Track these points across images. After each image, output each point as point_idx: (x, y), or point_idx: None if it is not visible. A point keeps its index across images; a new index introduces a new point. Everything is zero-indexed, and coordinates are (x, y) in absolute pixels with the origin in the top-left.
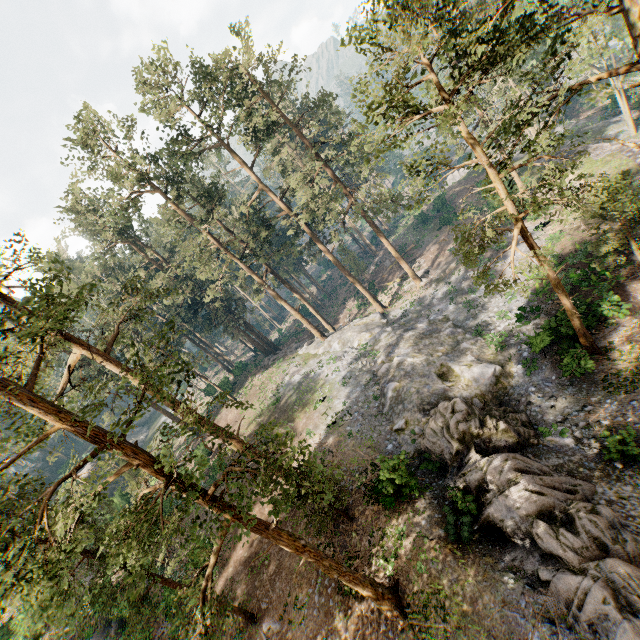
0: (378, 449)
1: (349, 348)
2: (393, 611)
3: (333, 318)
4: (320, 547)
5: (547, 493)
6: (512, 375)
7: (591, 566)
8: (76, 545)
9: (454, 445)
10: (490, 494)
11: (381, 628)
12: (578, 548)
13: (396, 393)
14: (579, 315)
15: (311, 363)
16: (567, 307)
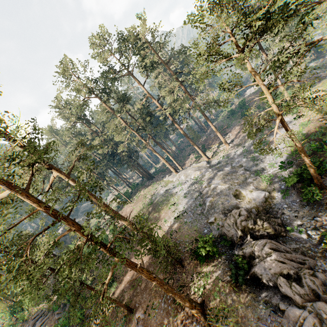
0: (199, 232)
1: (189, 178)
2: (200, 316)
3: (182, 163)
4: (166, 279)
5: (287, 263)
6: (274, 198)
7: (308, 305)
8: (44, 265)
9: (239, 233)
10: (256, 260)
11: (193, 324)
12: (302, 294)
13: (211, 203)
14: (313, 167)
15: (169, 185)
16: (306, 162)
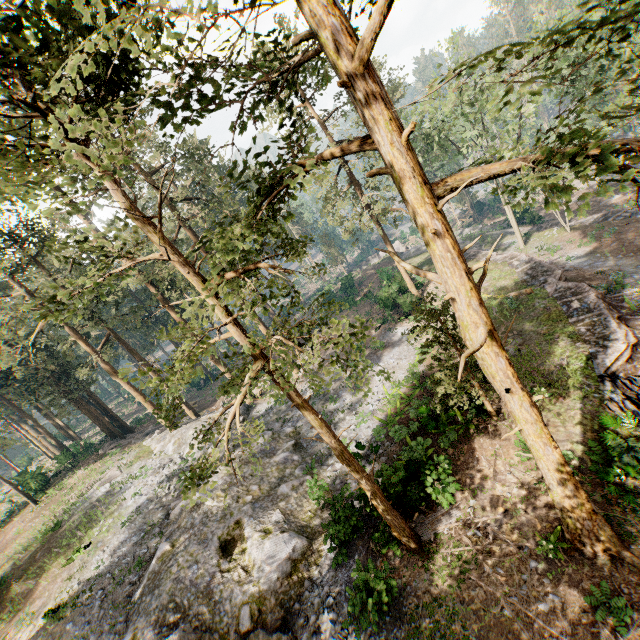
0: None
1: (178, 455)
2: None
3: (214, 396)
4: None
5: None
6: (319, 558)
7: None
8: None
9: None
10: None
11: None
12: None
13: (159, 566)
14: (379, 501)
15: (135, 466)
16: (363, 485)
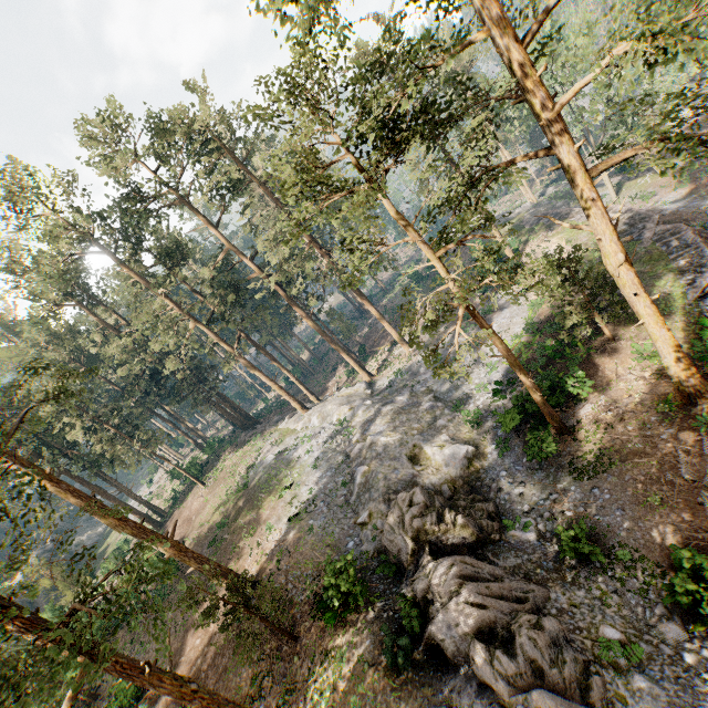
0: (337, 548)
1: (327, 423)
2: None
3: (322, 386)
4: (259, 676)
5: (490, 605)
6: (486, 457)
7: (521, 698)
8: None
9: (410, 544)
10: (435, 607)
11: None
12: (512, 674)
13: (364, 479)
14: (540, 394)
15: (287, 441)
16: (528, 385)
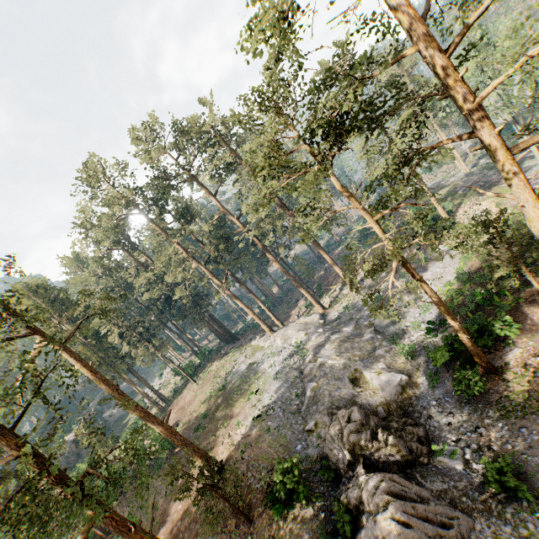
0: (288, 448)
1: (288, 344)
2: None
3: (286, 314)
4: None
5: (415, 524)
6: (418, 386)
7: None
8: None
9: (347, 455)
10: (365, 516)
11: None
12: None
13: (313, 393)
14: (468, 336)
15: (257, 355)
16: (456, 328)
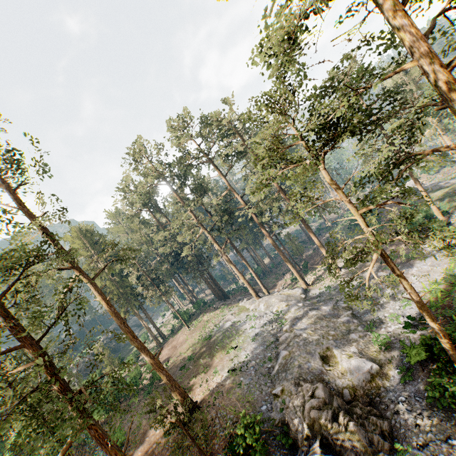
0: (254, 406)
1: (269, 311)
2: None
3: (273, 283)
4: None
5: None
6: (388, 378)
7: None
8: None
9: (306, 428)
10: None
11: None
12: None
13: (284, 361)
14: (447, 340)
15: (242, 315)
16: (435, 329)
